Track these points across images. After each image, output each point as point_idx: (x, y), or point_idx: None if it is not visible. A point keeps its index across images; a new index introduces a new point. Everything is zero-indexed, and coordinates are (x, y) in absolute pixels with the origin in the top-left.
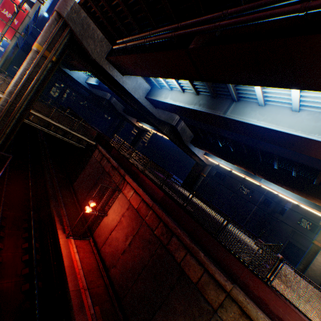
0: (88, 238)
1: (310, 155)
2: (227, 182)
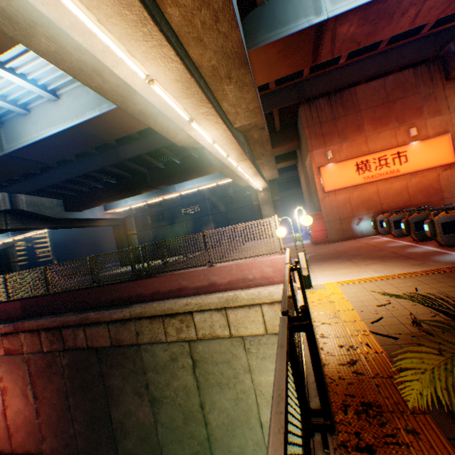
0: None
1: (123, 135)
2: (171, 217)
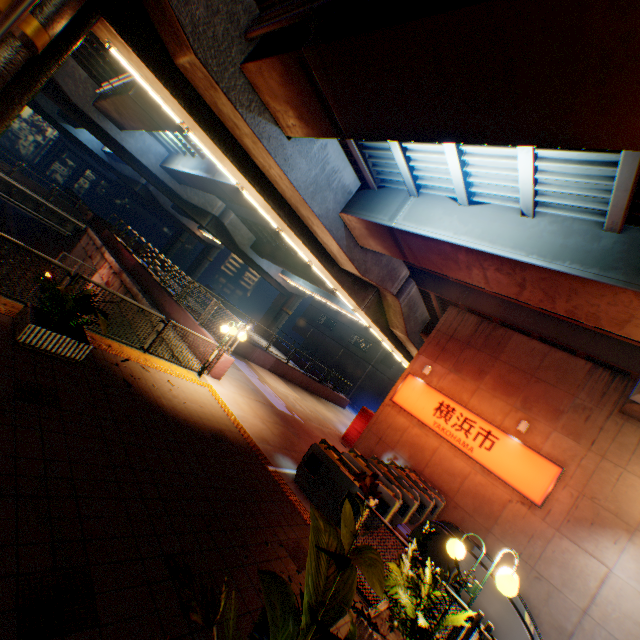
0: None
1: None
2: (338, 333)
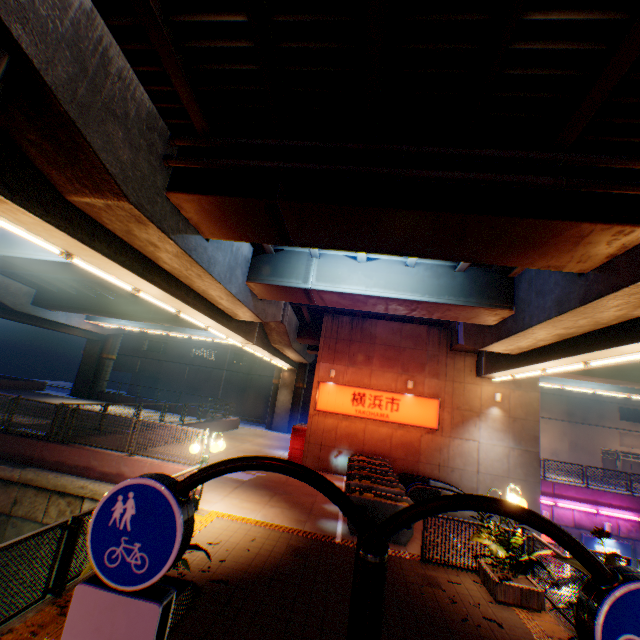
0: None
1: None
2: (176, 353)
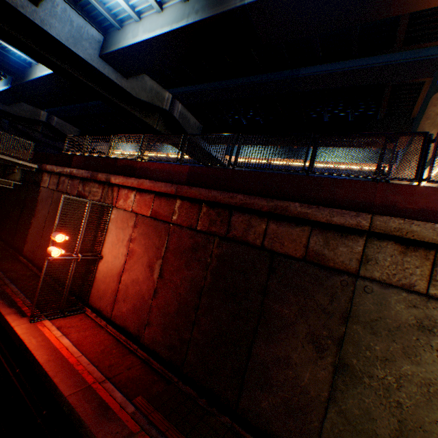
0: (81, 312)
1: (391, 14)
2: None
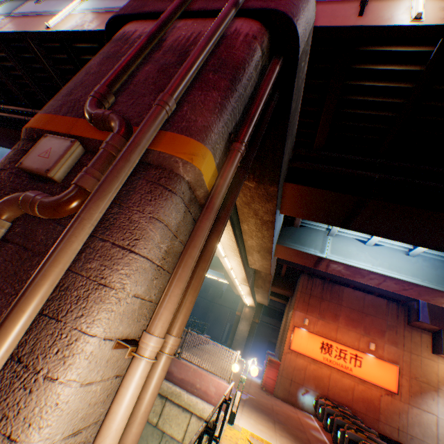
0: None
1: None
2: None
